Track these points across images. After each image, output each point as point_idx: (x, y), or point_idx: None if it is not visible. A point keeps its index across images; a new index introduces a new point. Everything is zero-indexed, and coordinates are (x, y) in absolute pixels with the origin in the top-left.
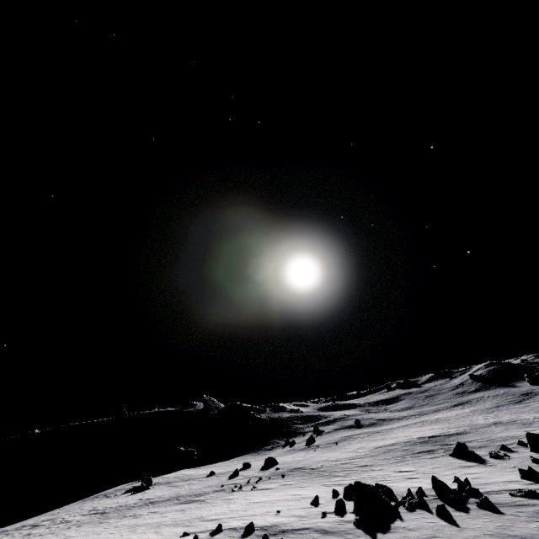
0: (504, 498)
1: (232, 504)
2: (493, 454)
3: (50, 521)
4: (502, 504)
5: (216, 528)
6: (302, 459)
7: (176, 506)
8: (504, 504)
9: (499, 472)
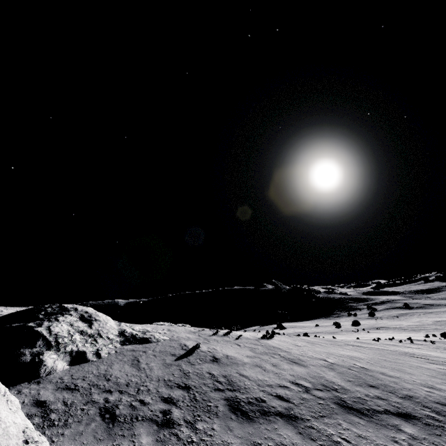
0: None
1: (371, 335)
2: None
3: None
4: None
5: (392, 337)
6: (377, 323)
7: (331, 334)
8: None
9: None
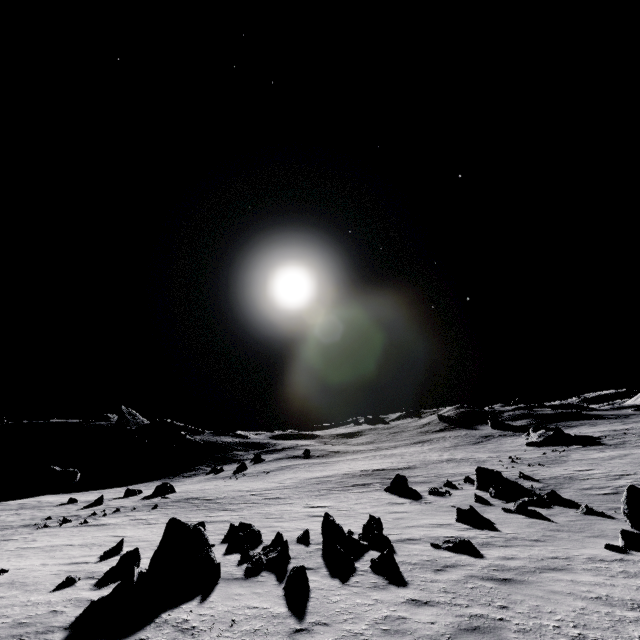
0: (423, 551)
1: None
2: (433, 490)
3: None
4: (414, 562)
5: None
6: (211, 488)
7: None
8: (417, 564)
9: (432, 512)
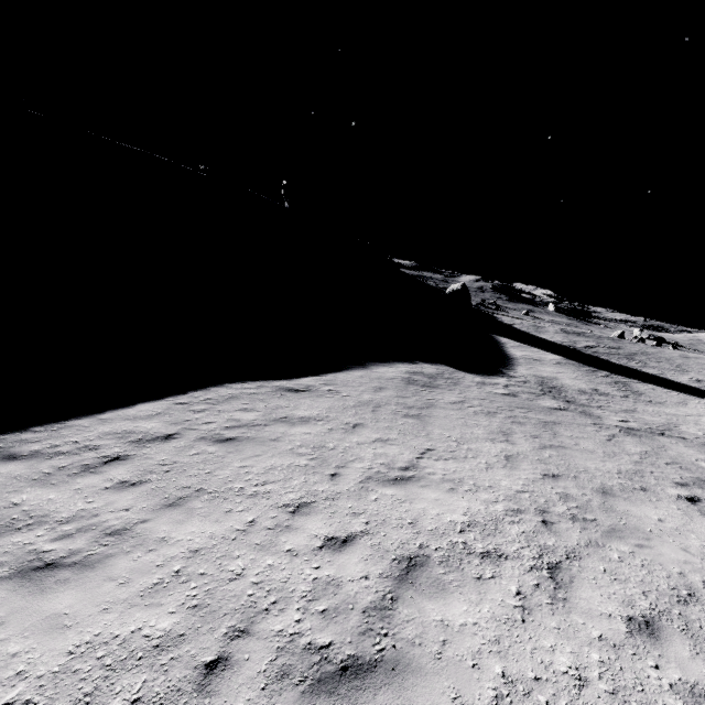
0: None
1: None
2: None
3: None
4: None
5: None
6: None
7: None
8: None
9: None
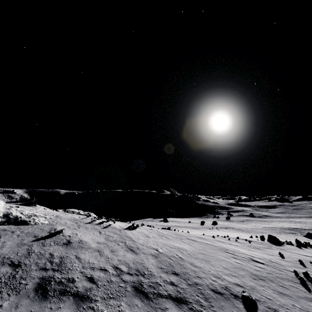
0: None
1: (218, 232)
2: None
3: (145, 225)
4: None
5: (227, 236)
6: (228, 224)
7: (193, 229)
8: None
9: None
